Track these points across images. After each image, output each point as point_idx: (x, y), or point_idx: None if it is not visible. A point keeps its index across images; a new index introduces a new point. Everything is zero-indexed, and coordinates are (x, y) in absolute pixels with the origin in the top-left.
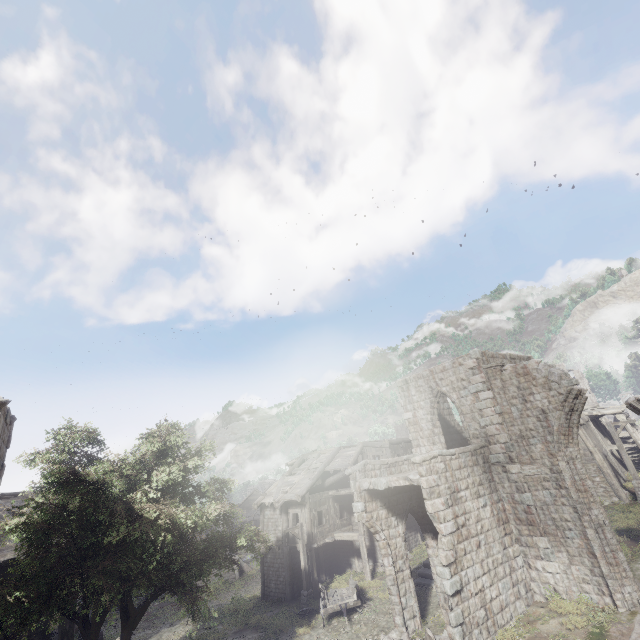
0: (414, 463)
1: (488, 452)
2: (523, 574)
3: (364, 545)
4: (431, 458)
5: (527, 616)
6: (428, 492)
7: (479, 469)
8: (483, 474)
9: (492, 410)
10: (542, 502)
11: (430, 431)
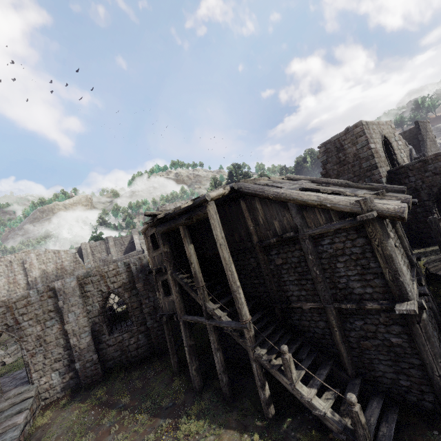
0: None
1: None
2: None
3: None
4: None
5: None
6: None
7: None
8: None
9: (403, 150)
10: None
11: (384, 158)
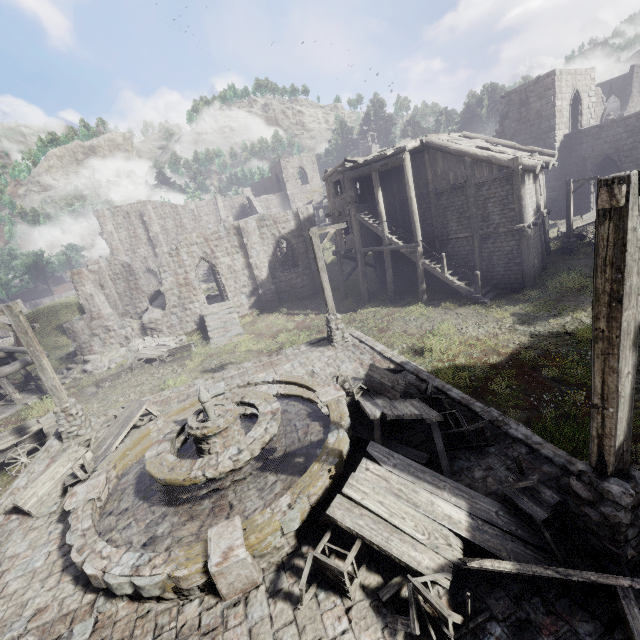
0: None
1: None
2: None
3: None
4: None
5: None
6: None
7: None
8: None
9: (593, 110)
10: None
11: (567, 119)
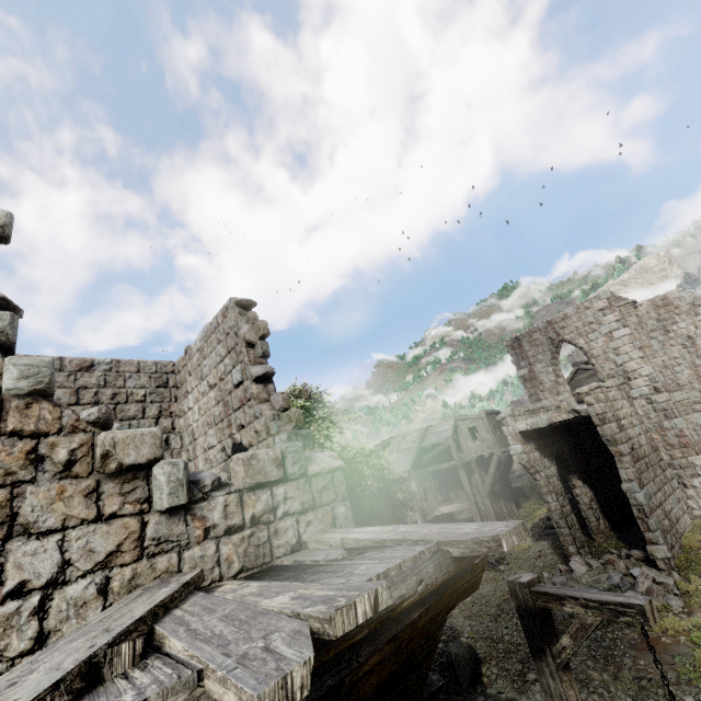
0: (580, 394)
1: (628, 388)
2: (680, 494)
3: (477, 512)
4: (594, 388)
5: (696, 526)
6: (601, 418)
7: (626, 403)
8: (630, 407)
9: (631, 346)
10: (694, 424)
11: (552, 382)
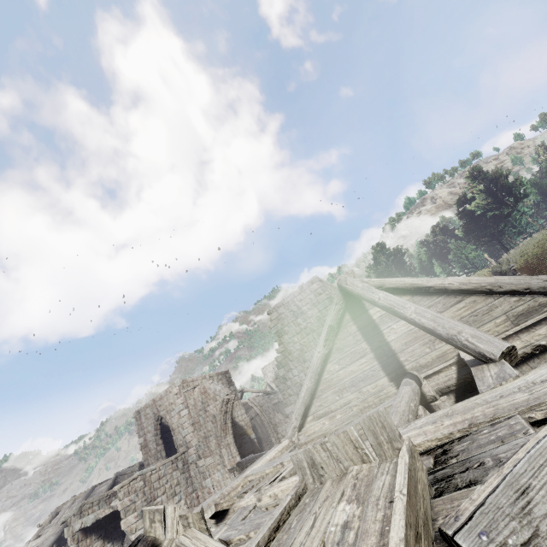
0: (115, 491)
1: (188, 455)
2: None
3: None
4: (130, 481)
5: None
6: (124, 512)
7: (178, 472)
8: (181, 475)
9: (188, 423)
10: (217, 481)
11: (155, 449)
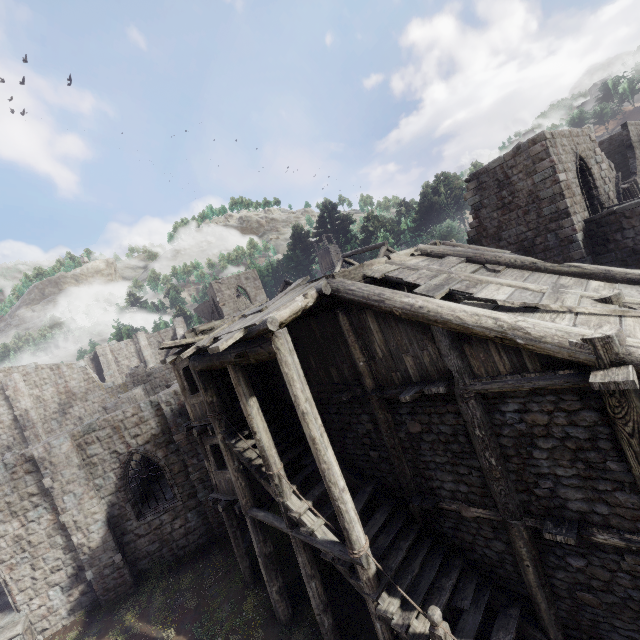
0: None
1: None
2: None
3: None
4: None
5: None
6: None
7: None
8: None
9: (608, 179)
10: None
11: (580, 196)
